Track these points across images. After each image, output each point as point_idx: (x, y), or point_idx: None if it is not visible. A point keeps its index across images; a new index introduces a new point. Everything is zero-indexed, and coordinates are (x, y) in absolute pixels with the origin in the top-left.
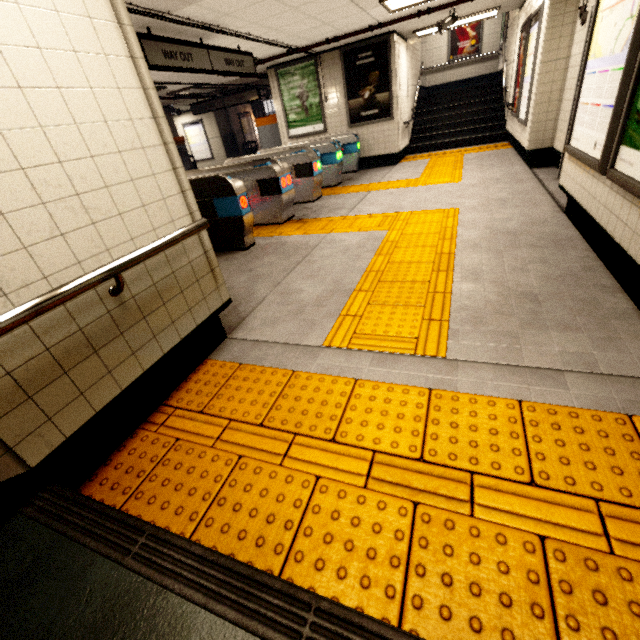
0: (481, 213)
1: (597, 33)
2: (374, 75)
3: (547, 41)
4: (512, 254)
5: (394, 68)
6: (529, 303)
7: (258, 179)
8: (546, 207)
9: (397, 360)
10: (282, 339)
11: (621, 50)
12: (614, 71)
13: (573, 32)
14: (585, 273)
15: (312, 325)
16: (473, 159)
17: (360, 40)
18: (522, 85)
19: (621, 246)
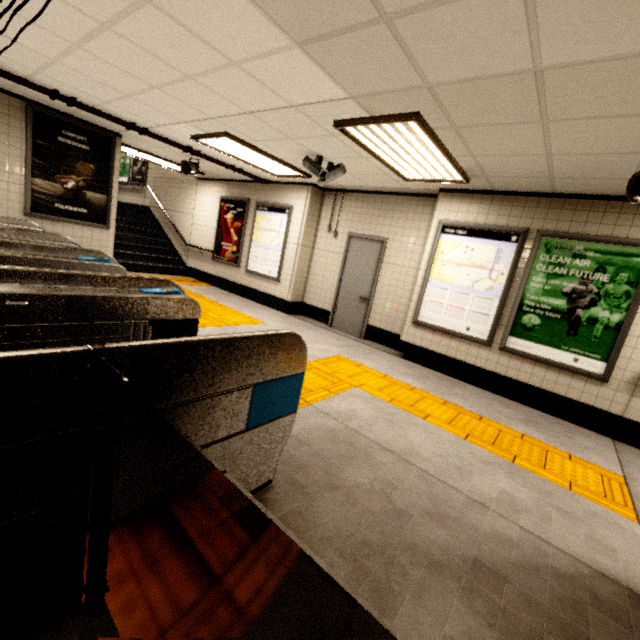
0: (366, 360)
1: (439, 269)
2: (87, 167)
3: (305, 233)
4: (461, 394)
5: (117, 173)
6: (539, 425)
7: (157, 318)
8: (383, 353)
9: (638, 495)
10: (639, 548)
11: (484, 290)
12: (479, 298)
13: (314, 234)
14: (500, 399)
15: (597, 515)
16: (206, 294)
17: (69, 114)
18: (250, 246)
19: (531, 385)
